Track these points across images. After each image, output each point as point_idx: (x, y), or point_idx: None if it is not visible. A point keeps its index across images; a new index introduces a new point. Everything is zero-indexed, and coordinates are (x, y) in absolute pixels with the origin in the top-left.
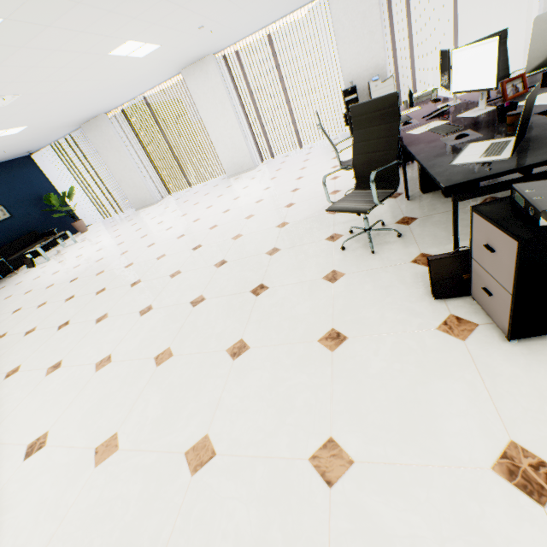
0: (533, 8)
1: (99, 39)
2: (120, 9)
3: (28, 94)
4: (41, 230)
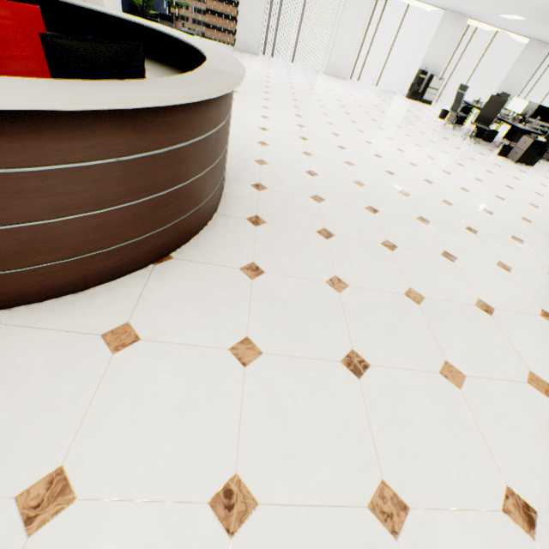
0: (493, 90)
1: None
2: None
3: None
4: None
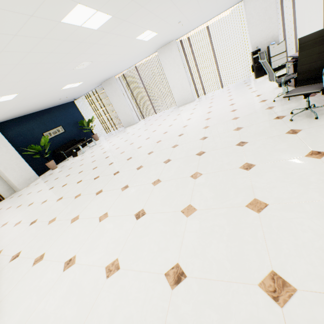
0: None
1: (137, 29)
2: (154, 11)
3: (95, 62)
4: (77, 139)
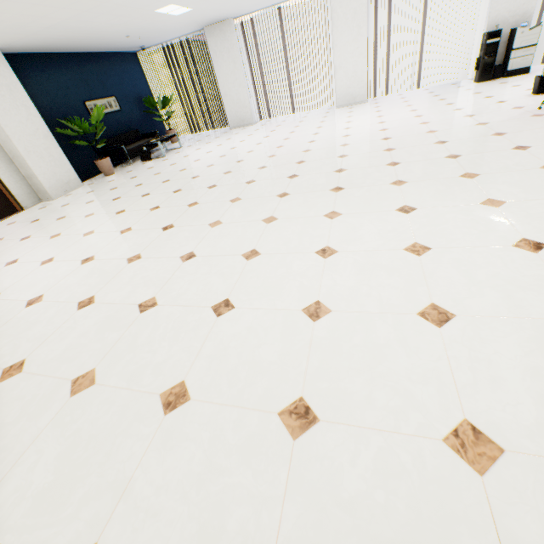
0: None
1: None
2: None
3: None
4: (140, 131)
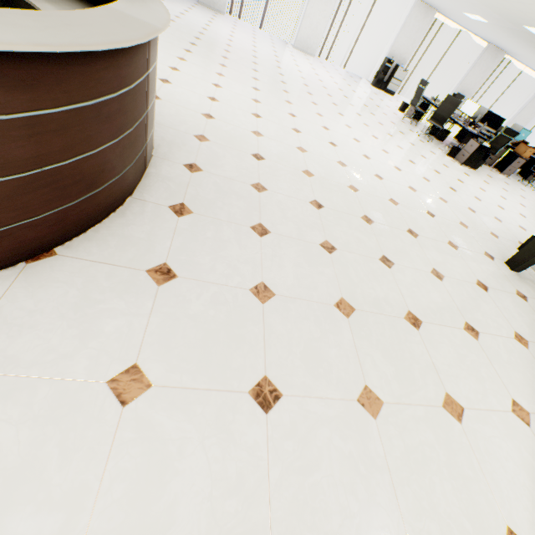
0: (451, 89)
1: None
2: None
3: None
4: None
